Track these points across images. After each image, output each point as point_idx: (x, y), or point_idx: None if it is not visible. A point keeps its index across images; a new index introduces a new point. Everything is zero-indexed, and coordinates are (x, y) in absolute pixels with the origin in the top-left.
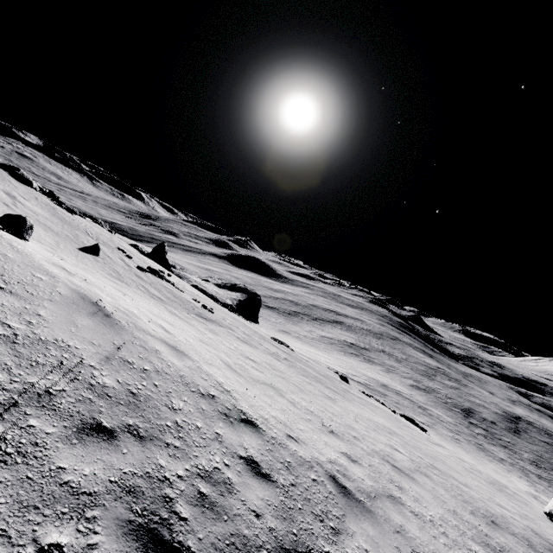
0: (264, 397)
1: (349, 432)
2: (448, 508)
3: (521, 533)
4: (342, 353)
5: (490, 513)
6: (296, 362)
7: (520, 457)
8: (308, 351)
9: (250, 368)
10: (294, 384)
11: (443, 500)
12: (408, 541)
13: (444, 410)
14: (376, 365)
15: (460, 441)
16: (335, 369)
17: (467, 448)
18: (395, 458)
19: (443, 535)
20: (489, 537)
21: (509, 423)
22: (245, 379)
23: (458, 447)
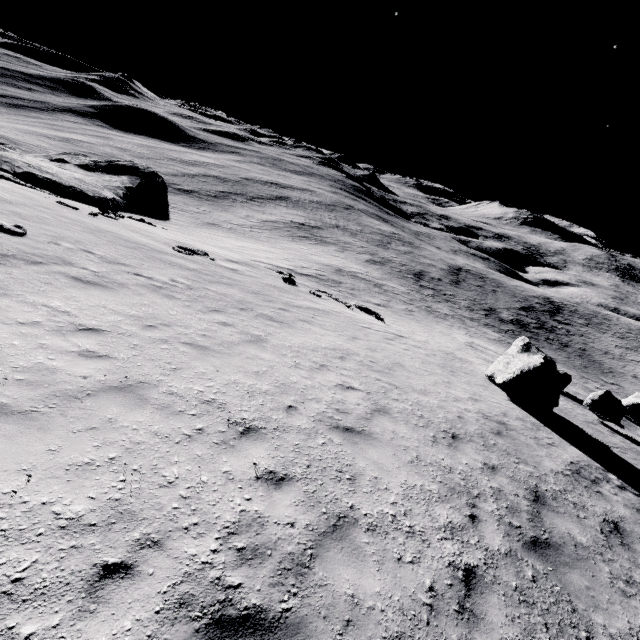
0: (78, 447)
1: (281, 403)
2: (411, 459)
3: (476, 430)
4: (290, 239)
5: (449, 423)
6: (210, 285)
7: (459, 306)
8: (243, 248)
9: (66, 363)
10: (189, 343)
11: (405, 447)
12: (363, 630)
13: (398, 280)
14: (330, 246)
15: (412, 313)
16: (280, 266)
17: (418, 317)
18: (347, 408)
19: (410, 536)
20: (453, 470)
21: (452, 277)
22: (24, 419)
23: (411, 320)
